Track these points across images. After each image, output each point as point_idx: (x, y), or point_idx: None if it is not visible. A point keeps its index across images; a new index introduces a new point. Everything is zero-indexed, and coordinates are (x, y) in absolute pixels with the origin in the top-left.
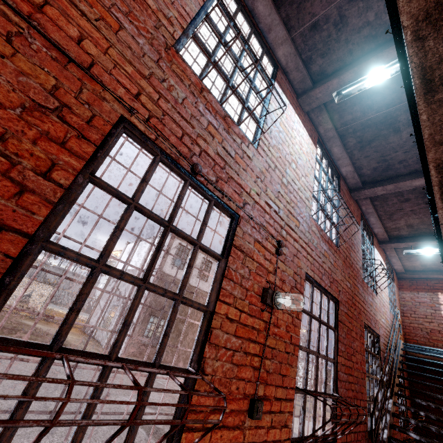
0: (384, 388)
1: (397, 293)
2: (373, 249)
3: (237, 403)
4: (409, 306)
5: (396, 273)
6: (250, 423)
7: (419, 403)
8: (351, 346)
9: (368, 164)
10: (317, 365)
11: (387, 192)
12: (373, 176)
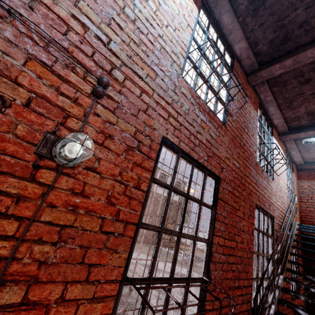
0: (274, 266)
1: (296, 182)
2: (272, 139)
3: None
4: (306, 193)
5: (296, 165)
6: None
7: (311, 274)
8: (236, 226)
9: (264, 36)
10: (177, 246)
11: (286, 69)
12: (270, 53)
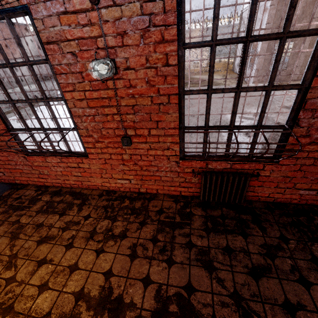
0: None
1: None
2: None
3: (112, 139)
4: None
5: None
6: (128, 147)
7: None
8: None
9: None
10: (234, 102)
11: None
12: None
